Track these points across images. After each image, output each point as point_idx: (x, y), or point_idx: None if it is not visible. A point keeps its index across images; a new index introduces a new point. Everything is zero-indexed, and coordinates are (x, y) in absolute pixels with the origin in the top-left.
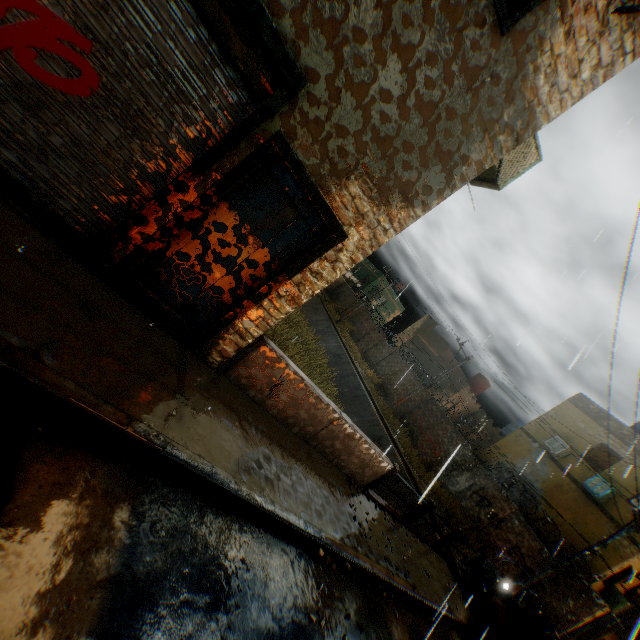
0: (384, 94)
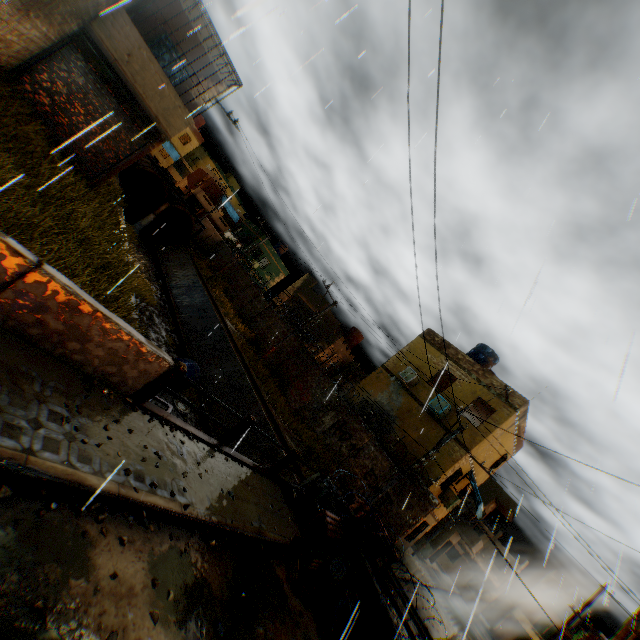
0: None
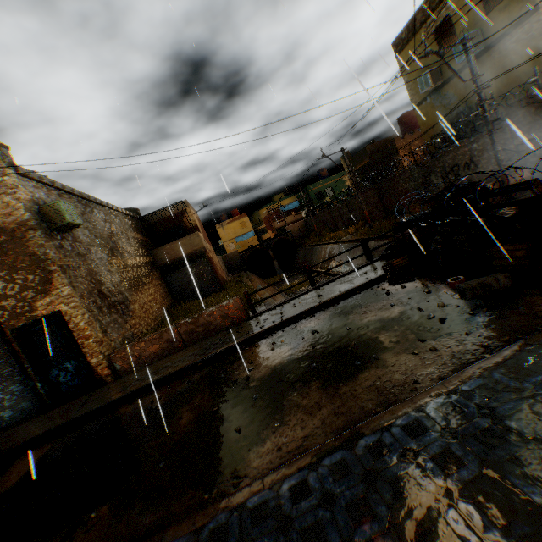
0: (5, 289)
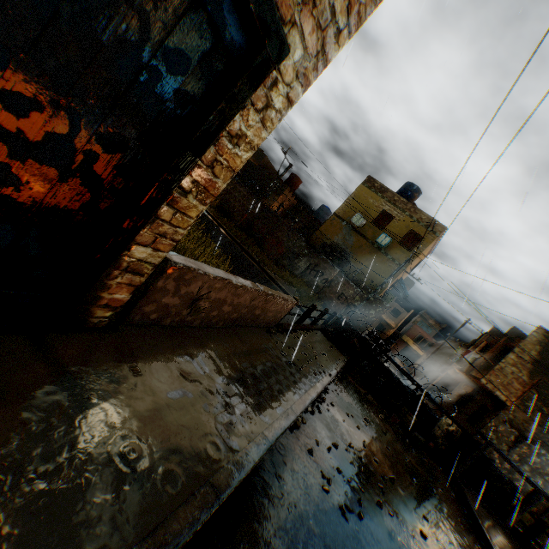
0: None
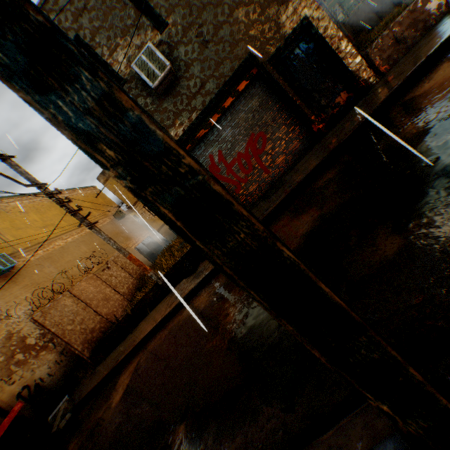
0: (246, 17)
